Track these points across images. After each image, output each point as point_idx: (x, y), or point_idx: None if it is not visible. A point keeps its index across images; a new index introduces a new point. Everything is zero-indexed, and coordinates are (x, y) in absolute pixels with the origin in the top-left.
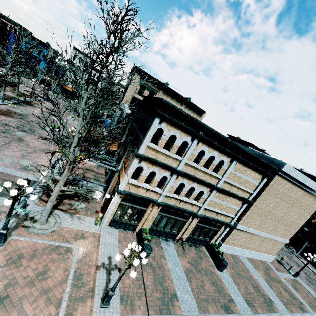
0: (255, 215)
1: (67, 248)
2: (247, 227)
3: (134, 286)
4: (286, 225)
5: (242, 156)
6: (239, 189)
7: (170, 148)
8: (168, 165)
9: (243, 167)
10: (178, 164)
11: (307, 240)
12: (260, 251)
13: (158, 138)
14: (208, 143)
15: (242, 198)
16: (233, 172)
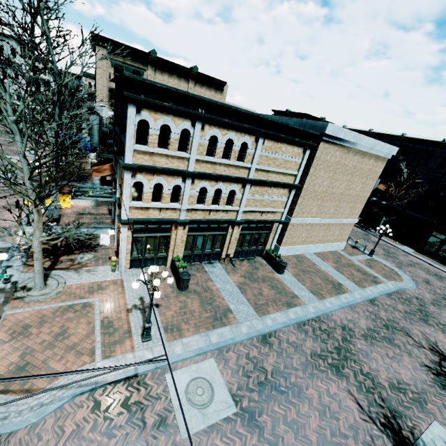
0: (309, 200)
1: (84, 304)
2: (303, 219)
3: (178, 314)
4: (349, 203)
5: (268, 129)
6: (279, 175)
7: (168, 146)
8: (173, 169)
9: (275, 143)
10: (187, 164)
11: (384, 214)
12: (327, 241)
13: (146, 135)
14: (217, 124)
15: (286, 184)
16: (264, 154)
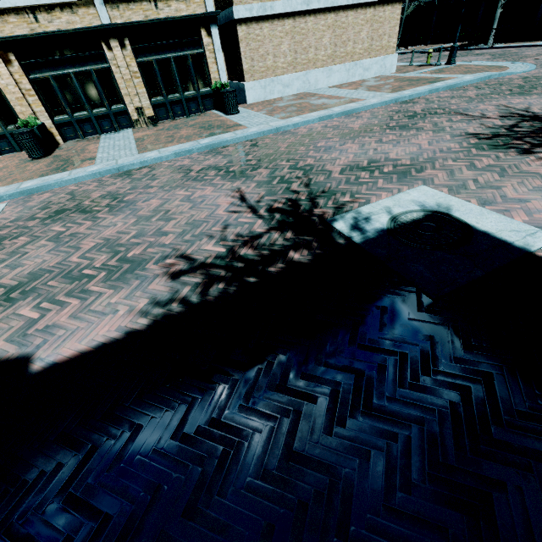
0: None
1: None
2: (262, 4)
3: None
4: None
5: None
6: None
7: None
8: None
9: None
10: None
11: None
12: (351, 58)
13: None
14: None
15: None
16: None
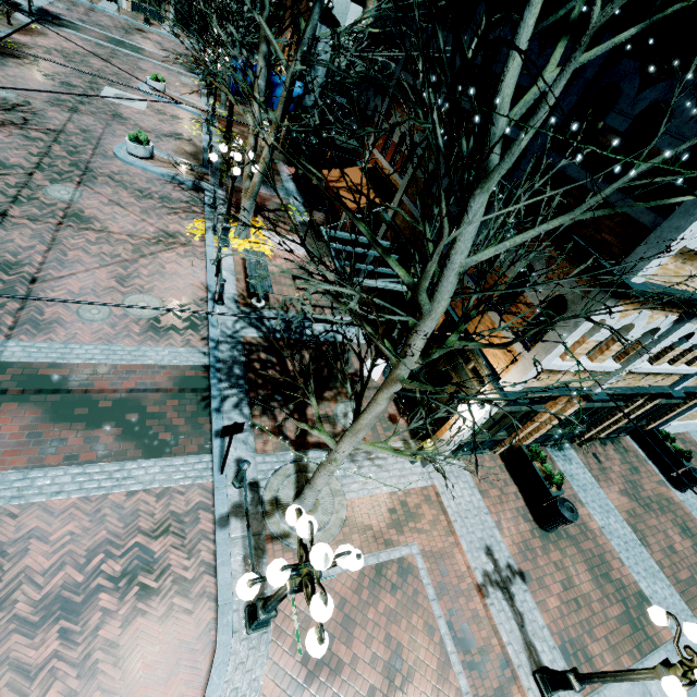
0: None
1: (398, 562)
2: None
3: (567, 606)
4: None
5: None
6: None
7: None
8: None
9: None
10: None
11: None
12: None
13: None
14: None
15: None
16: None
